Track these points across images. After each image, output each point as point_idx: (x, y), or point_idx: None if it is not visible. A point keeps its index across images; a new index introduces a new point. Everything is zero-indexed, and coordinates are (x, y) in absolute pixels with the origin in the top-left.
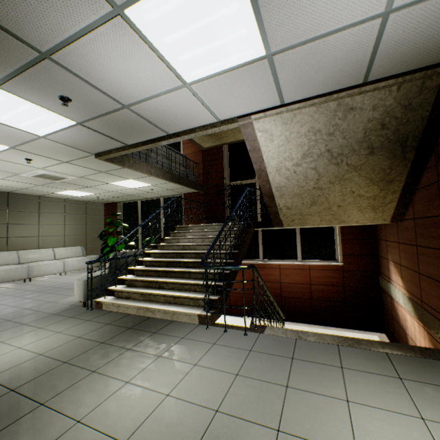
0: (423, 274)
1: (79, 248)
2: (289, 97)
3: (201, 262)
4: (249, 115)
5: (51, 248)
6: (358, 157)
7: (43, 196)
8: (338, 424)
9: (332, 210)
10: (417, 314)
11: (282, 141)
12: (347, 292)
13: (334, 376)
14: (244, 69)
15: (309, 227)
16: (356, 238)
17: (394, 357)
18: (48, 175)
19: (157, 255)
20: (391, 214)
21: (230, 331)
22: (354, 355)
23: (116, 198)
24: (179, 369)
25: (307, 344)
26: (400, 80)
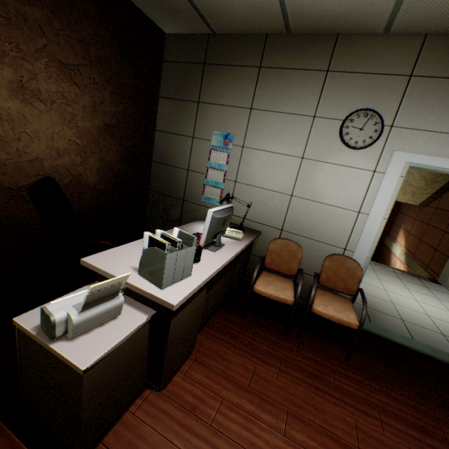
0: (423, 241)
1: None
2: None
3: None
4: None
5: None
6: None
7: None
8: (377, 283)
9: None
10: (406, 262)
11: None
12: None
13: (371, 272)
14: None
15: None
16: None
17: (397, 273)
18: None
19: None
20: (422, 200)
21: None
22: (378, 268)
23: None
24: None
25: None
26: None
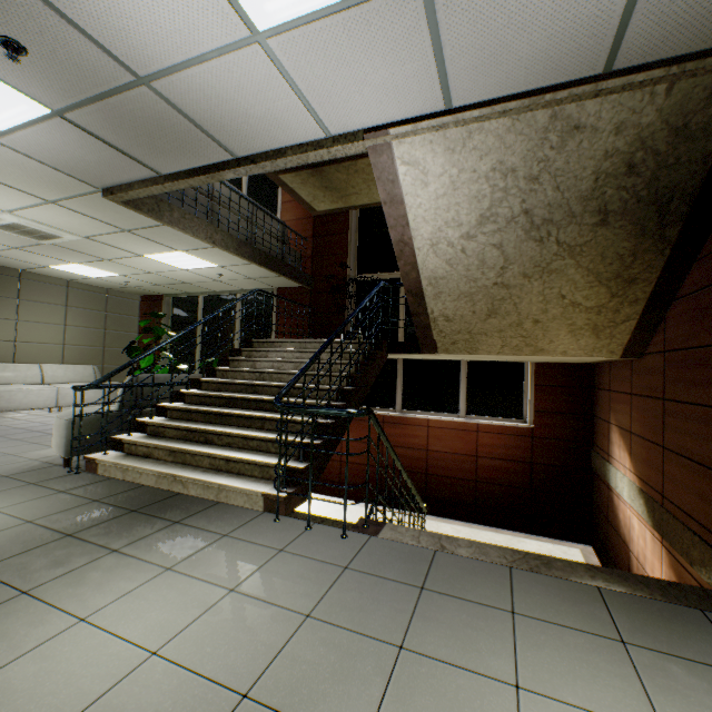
0: (670, 450)
1: (89, 368)
2: (462, 94)
3: (276, 399)
4: (386, 127)
5: (38, 364)
6: (579, 228)
7: (28, 272)
8: None
9: (524, 327)
10: (653, 518)
11: (445, 188)
12: (536, 474)
13: (496, 630)
14: (373, 7)
15: (482, 360)
16: (559, 385)
17: (613, 598)
18: (24, 227)
19: (212, 386)
20: (625, 342)
21: (318, 527)
22: (539, 588)
23: (160, 287)
24: (196, 598)
25: (454, 561)
26: (675, 71)
